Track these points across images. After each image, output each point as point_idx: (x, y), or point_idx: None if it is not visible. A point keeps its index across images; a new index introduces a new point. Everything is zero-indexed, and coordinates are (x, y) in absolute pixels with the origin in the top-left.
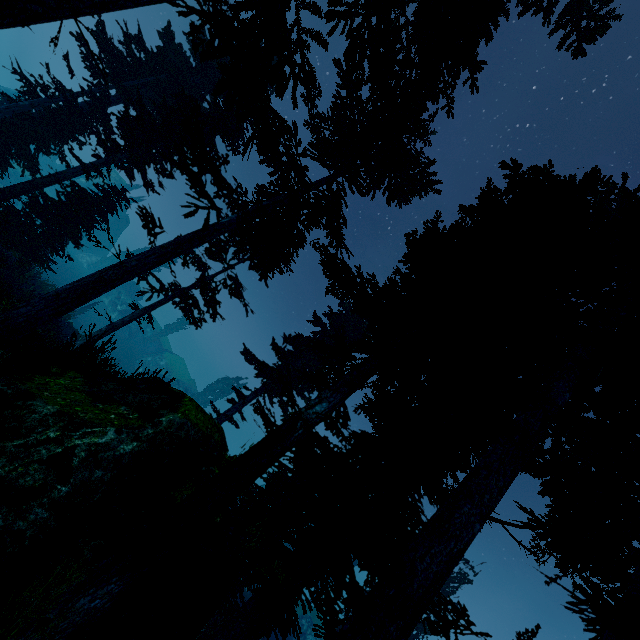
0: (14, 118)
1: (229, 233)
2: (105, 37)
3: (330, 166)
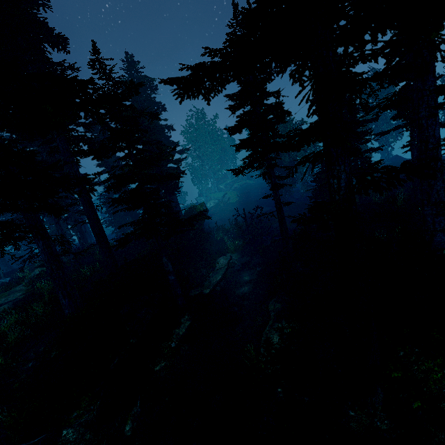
0: None
1: None
2: None
3: None
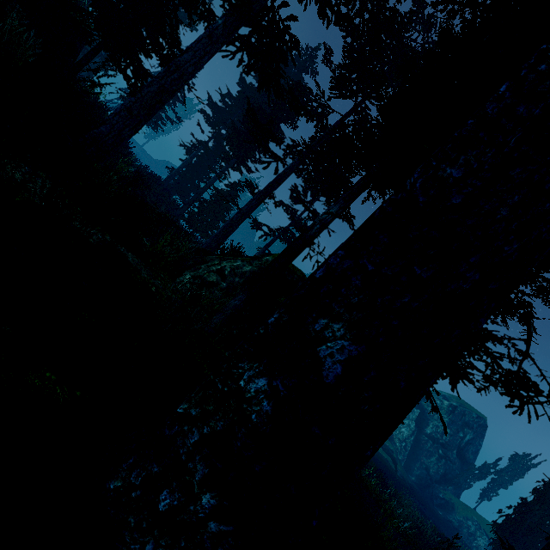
0: (186, 170)
1: (305, 184)
2: (213, 104)
3: (350, 96)
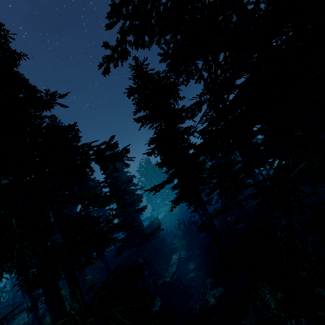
0: None
1: None
2: None
3: None
